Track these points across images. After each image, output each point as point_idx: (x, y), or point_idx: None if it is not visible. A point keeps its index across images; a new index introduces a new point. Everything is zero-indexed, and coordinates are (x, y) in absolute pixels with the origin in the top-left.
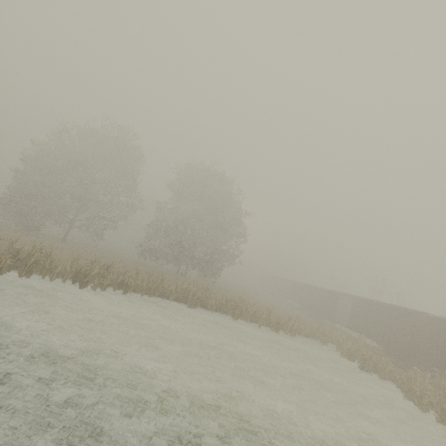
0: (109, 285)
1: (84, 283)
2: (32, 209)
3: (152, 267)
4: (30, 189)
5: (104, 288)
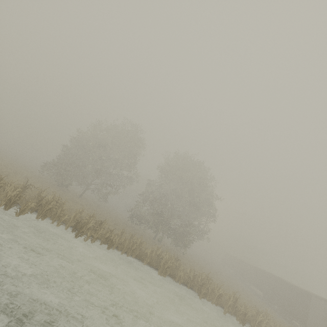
0: (98, 238)
1: (80, 233)
2: (66, 172)
3: (136, 229)
4: (69, 158)
5: (93, 240)
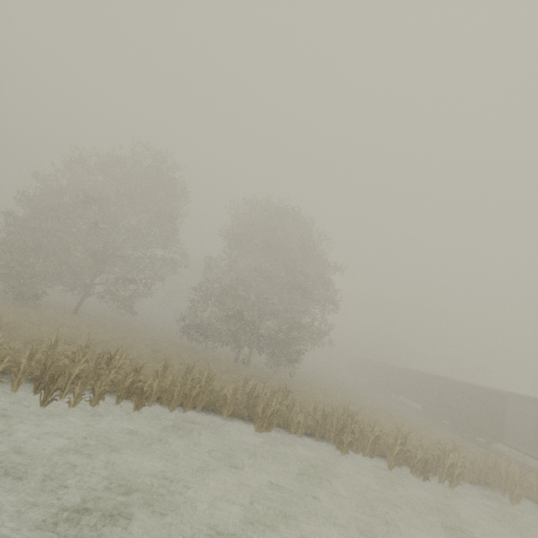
0: (109, 392)
1: (52, 392)
2: (26, 267)
3: (200, 351)
4: (27, 239)
5: (95, 399)
